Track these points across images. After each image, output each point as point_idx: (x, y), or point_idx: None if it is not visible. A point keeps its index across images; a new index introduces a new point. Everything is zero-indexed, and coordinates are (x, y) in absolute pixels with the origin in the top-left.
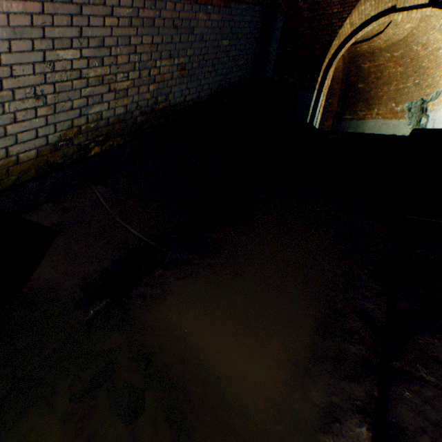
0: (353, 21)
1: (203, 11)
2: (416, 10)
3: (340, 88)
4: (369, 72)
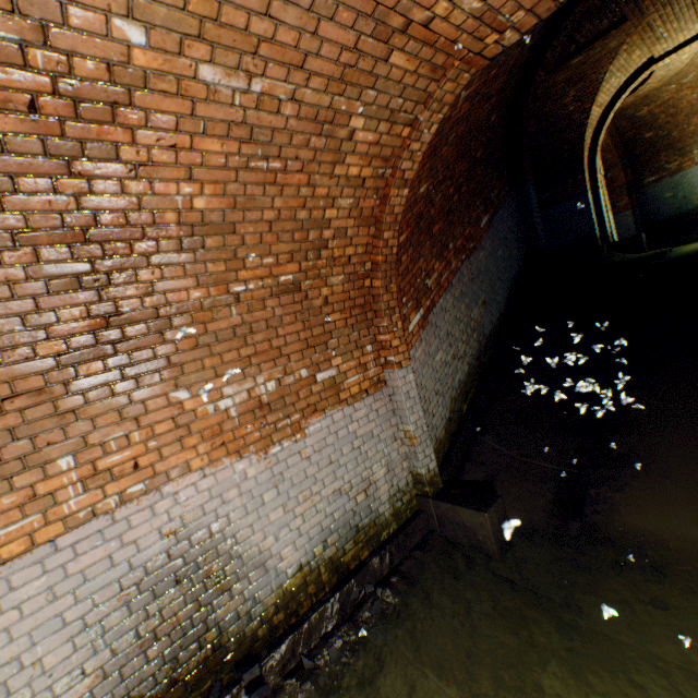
0: (601, 102)
1: (480, 250)
2: (687, 46)
3: (616, 153)
4: (653, 115)
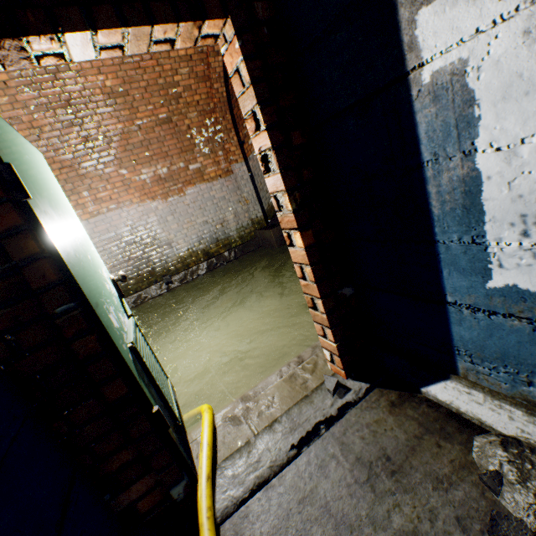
0: None
1: None
2: None
3: None
4: None
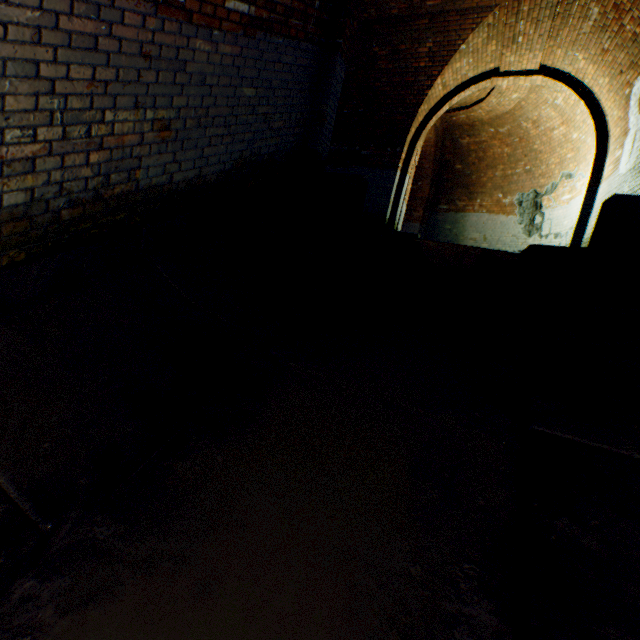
0: (447, 82)
1: (204, 37)
2: (524, 77)
3: (433, 167)
4: (469, 149)
